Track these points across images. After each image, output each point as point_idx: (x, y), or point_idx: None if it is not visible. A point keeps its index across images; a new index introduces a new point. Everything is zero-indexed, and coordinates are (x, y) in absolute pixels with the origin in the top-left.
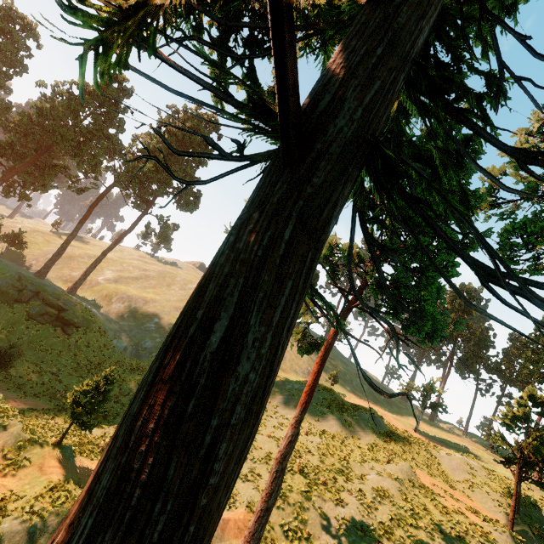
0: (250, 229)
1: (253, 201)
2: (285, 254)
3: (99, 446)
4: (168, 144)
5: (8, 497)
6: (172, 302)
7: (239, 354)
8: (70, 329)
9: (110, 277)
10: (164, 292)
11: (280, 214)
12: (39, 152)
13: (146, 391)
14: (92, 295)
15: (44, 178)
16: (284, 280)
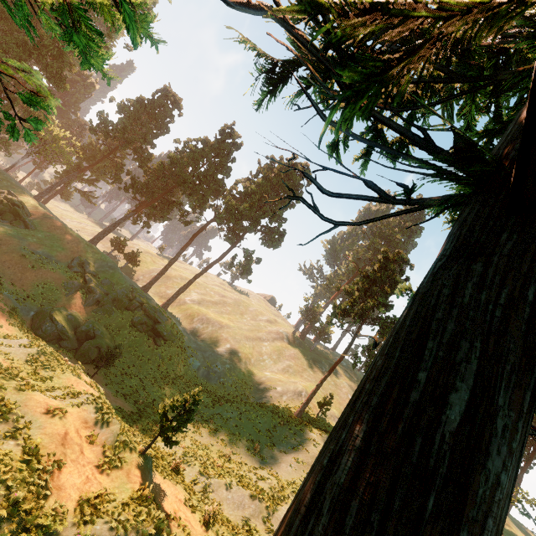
0: (474, 281)
1: (457, 250)
2: (530, 319)
3: (169, 464)
4: (319, 187)
5: (102, 497)
6: (244, 330)
7: (487, 442)
8: (159, 340)
9: (195, 299)
10: (237, 320)
11: (517, 269)
12: (165, 191)
13: (356, 459)
14: (179, 312)
15: (164, 211)
16: (532, 352)
